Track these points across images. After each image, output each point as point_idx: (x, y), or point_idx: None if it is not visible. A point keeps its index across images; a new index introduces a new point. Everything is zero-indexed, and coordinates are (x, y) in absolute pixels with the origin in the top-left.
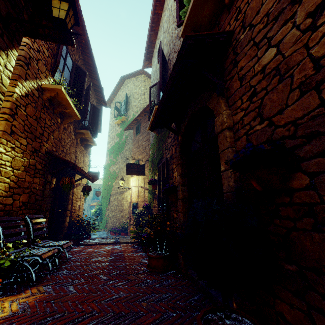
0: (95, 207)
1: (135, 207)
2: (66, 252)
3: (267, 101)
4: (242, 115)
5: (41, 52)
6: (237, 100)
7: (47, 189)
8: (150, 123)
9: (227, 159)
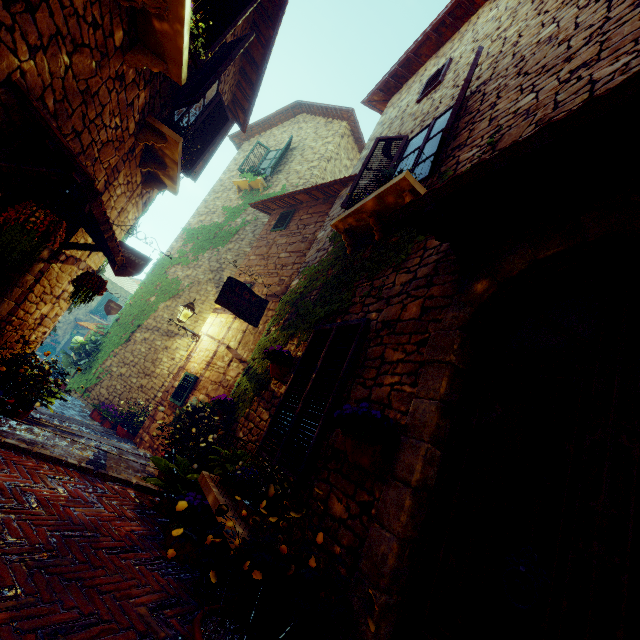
0: (89, 333)
1: (187, 386)
2: None
3: None
4: None
5: None
6: None
7: None
8: (352, 211)
9: None
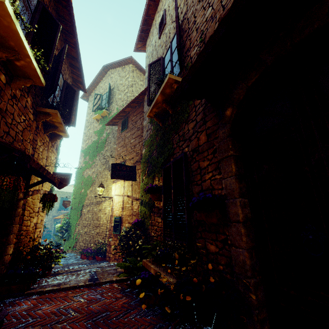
0: (61, 220)
1: (118, 223)
2: None
3: None
4: None
5: None
6: None
7: None
8: (153, 105)
9: None
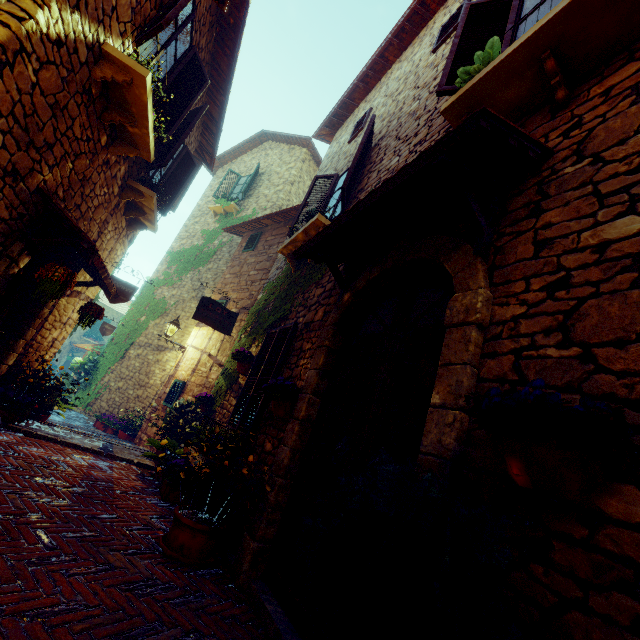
0: (86, 354)
1: (177, 391)
2: None
3: (593, 311)
4: (521, 312)
5: None
6: (517, 280)
7: None
8: (290, 241)
9: (454, 386)
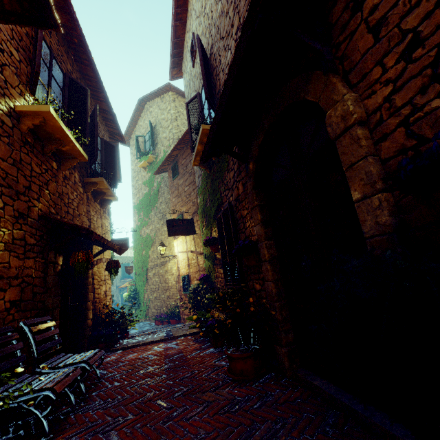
0: (128, 289)
1: (186, 282)
2: (95, 368)
3: None
4: (389, 91)
5: (7, 53)
6: (372, 69)
7: (51, 274)
8: (195, 155)
9: (365, 178)
